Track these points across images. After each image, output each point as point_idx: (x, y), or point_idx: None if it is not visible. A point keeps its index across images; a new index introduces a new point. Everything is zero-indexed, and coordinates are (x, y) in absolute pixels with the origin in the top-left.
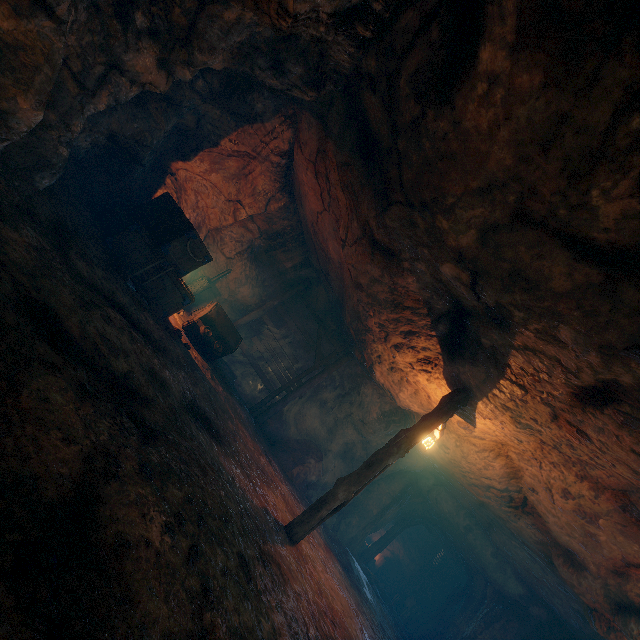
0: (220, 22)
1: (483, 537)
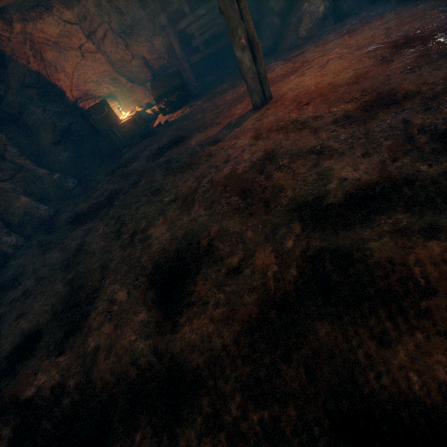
0: None
1: None
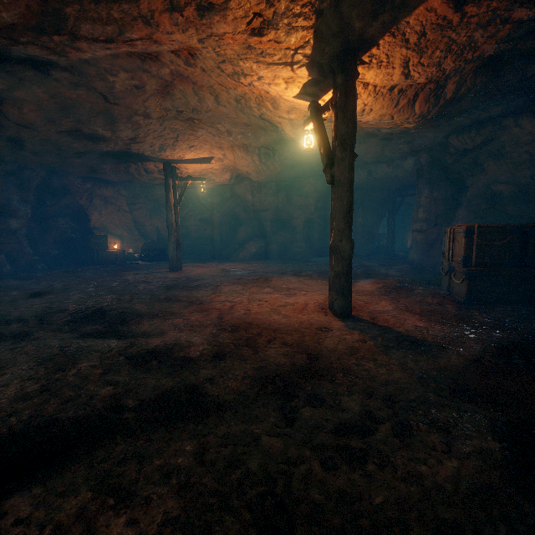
0: (0, 199)
1: (376, 167)
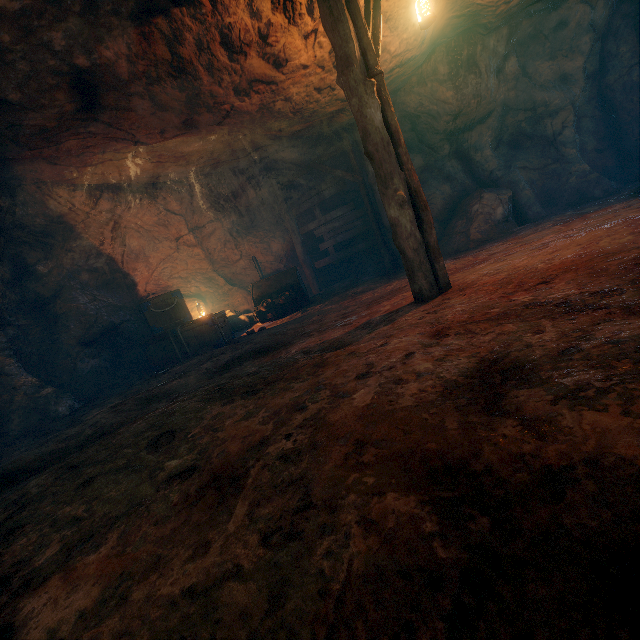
0: None
1: None
